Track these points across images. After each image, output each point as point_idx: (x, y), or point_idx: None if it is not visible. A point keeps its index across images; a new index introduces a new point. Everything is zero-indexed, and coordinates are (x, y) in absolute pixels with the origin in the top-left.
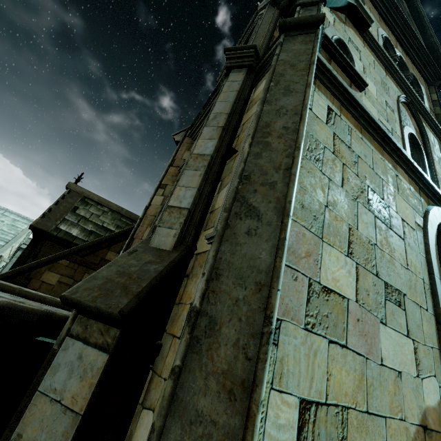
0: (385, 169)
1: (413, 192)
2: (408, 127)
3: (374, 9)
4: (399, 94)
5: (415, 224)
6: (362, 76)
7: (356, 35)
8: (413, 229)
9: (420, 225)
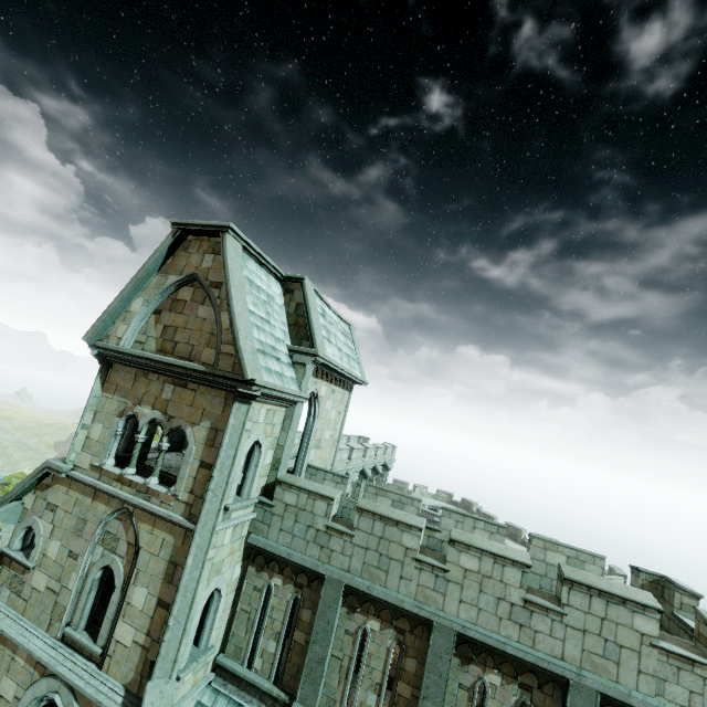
0: (3, 657)
1: (27, 668)
2: (105, 558)
3: (130, 371)
4: (106, 515)
5: (13, 698)
6: (46, 543)
7: (62, 485)
8: (8, 701)
9: (19, 698)
